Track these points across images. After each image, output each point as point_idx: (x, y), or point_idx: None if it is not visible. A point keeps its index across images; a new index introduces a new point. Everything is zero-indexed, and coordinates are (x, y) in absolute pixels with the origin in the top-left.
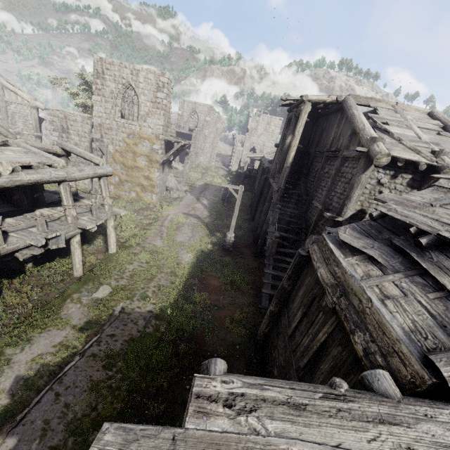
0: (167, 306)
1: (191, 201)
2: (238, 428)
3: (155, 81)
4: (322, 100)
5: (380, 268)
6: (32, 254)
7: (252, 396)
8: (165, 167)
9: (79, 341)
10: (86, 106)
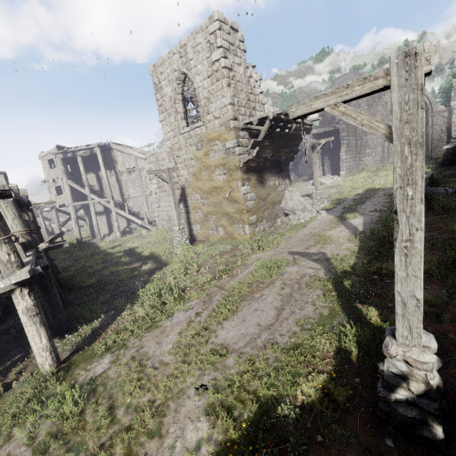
0: None
1: (323, 224)
2: None
3: (204, 42)
4: None
5: None
6: None
7: None
8: (268, 177)
9: None
10: None
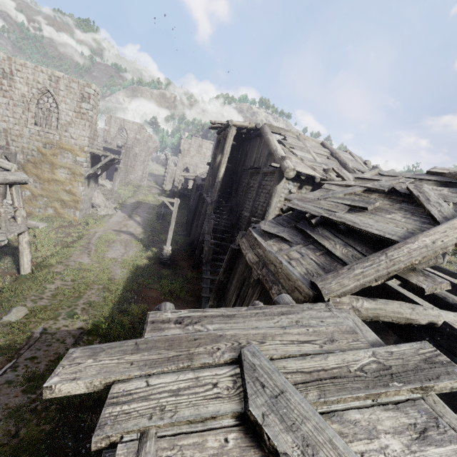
0: (101, 321)
1: (122, 218)
2: (187, 331)
3: (79, 91)
4: (244, 126)
5: (289, 244)
6: None
7: (197, 316)
8: (91, 182)
9: None
10: None
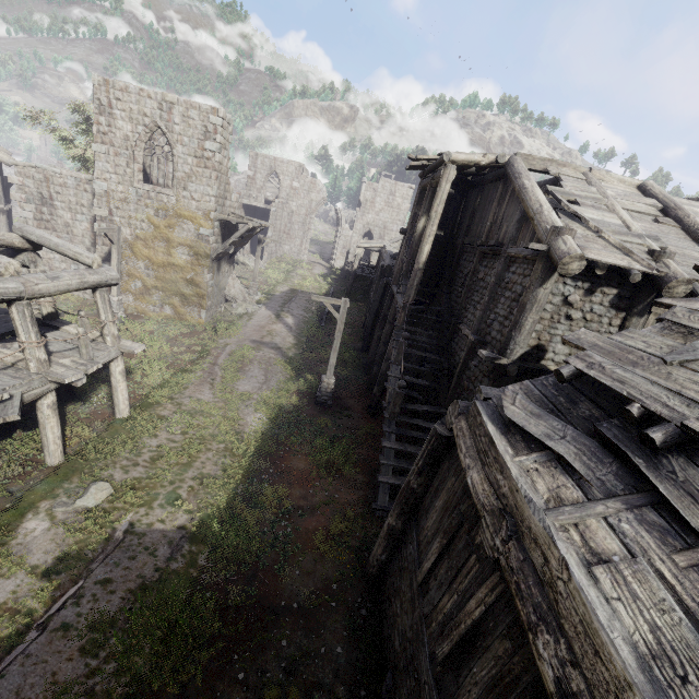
0: (214, 514)
1: (267, 320)
2: None
3: (200, 123)
4: (473, 162)
5: (580, 485)
6: None
7: None
8: (223, 264)
9: (39, 599)
10: (85, 161)
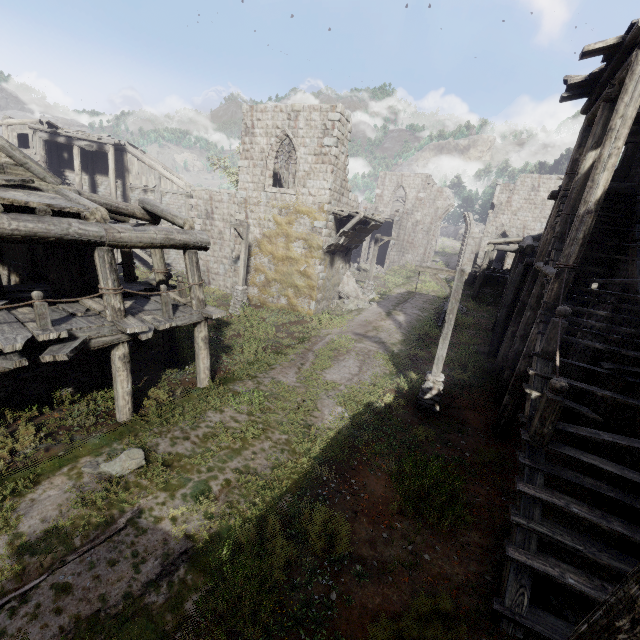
0: (235, 529)
1: (376, 315)
2: None
3: (320, 122)
4: None
5: None
6: (10, 368)
7: None
8: (336, 260)
9: None
10: None
